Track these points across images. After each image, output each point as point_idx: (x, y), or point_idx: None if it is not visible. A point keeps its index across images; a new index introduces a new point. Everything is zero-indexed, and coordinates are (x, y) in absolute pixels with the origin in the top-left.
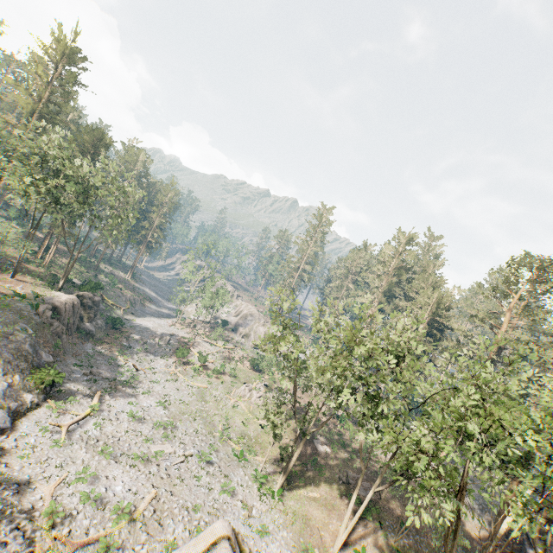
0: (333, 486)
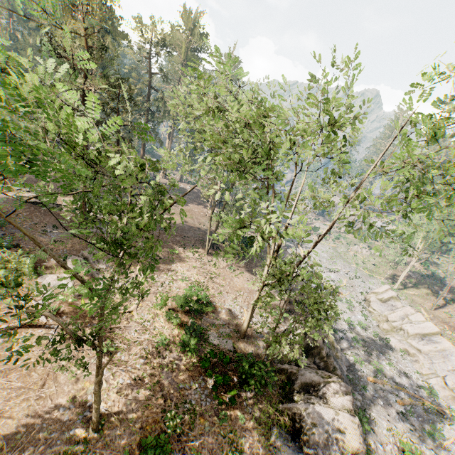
0: (425, 291)
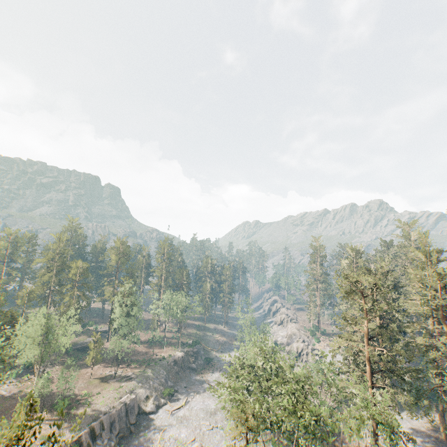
0: None
